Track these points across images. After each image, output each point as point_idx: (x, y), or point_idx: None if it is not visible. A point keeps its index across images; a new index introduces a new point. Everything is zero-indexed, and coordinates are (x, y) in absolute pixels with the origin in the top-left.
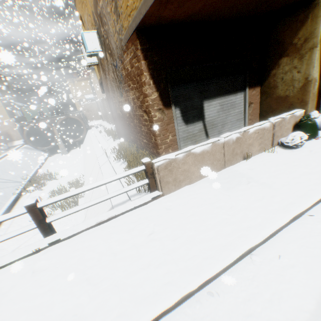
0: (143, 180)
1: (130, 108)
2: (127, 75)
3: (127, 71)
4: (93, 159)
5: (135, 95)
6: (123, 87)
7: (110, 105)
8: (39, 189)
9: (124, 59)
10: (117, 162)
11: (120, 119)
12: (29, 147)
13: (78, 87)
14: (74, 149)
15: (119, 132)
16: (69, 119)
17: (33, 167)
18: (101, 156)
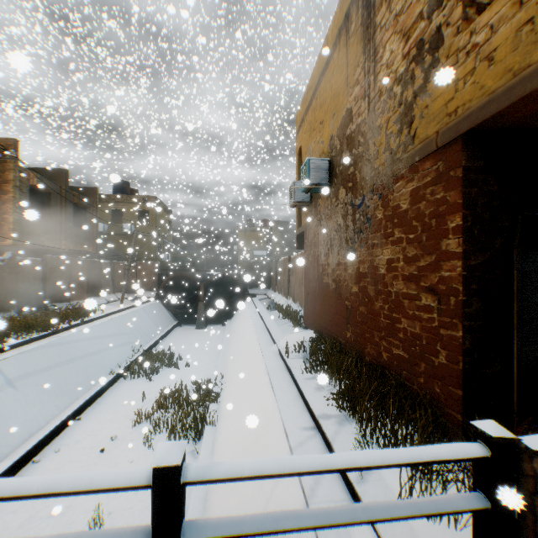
0: (469, 494)
1: (371, 278)
2: (390, 218)
3: (392, 210)
4: (250, 352)
5: (402, 253)
6: (366, 238)
7: (308, 267)
8: (147, 377)
9: (391, 191)
10: (306, 376)
11: (325, 293)
12: (159, 304)
13: (249, 238)
14: (215, 323)
15: (310, 316)
16: (223, 278)
17: (152, 335)
18: (270, 351)
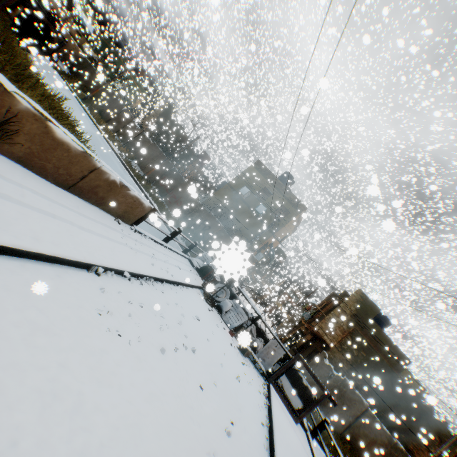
0: None
1: None
2: None
3: None
4: None
5: None
6: None
7: None
8: None
9: None
10: None
11: None
12: None
13: None
14: None
15: None
16: None
17: None
18: None
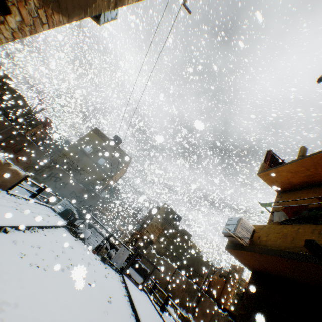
0: None
1: None
2: None
3: None
4: None
5: None
6: None
7: None
8: None
9: None
10: None
11: None
12: None
13: None
14: None
15: None
16: None
17: None
18: None
